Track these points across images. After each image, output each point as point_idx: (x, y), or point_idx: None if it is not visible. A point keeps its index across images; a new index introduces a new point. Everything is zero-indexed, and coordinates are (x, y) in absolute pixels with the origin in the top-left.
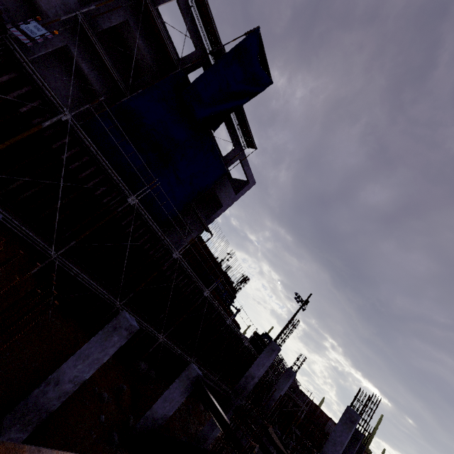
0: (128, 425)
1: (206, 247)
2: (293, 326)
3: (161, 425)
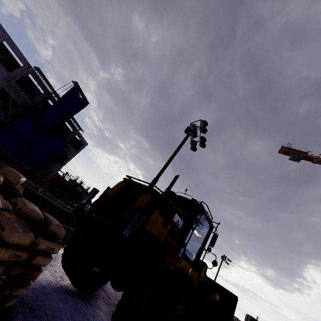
0: None
1: (62, 177)
2: None
3: None
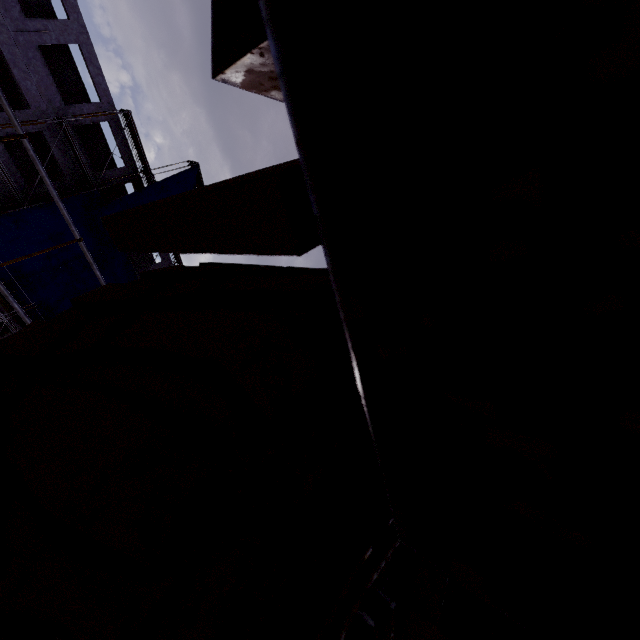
0: None
1: None
2: None
3: None
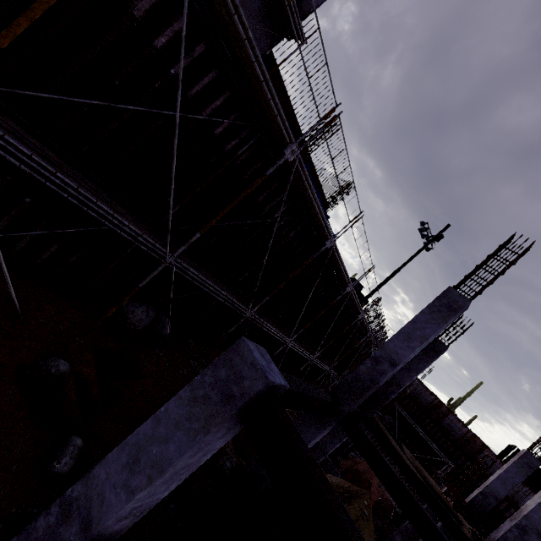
0: (57, 473)
1: (284, 93)
2: (515, 258)
3: (129, 525)
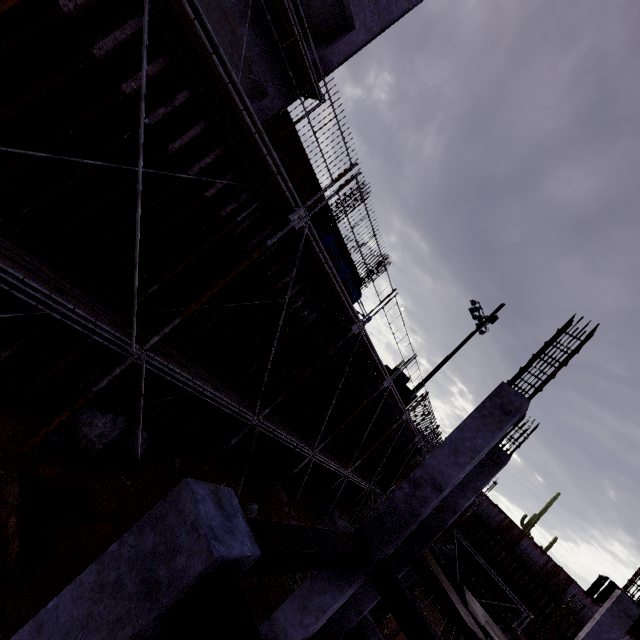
0: None
1: (304, 156)
2: (578, 345)
3: None
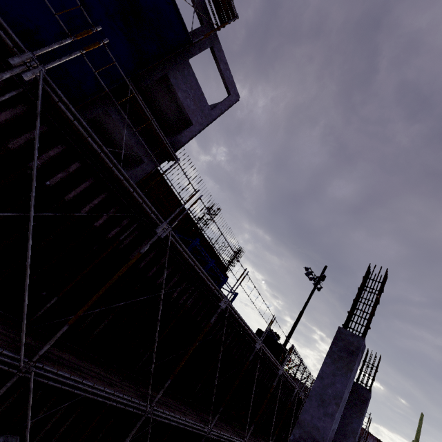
0: None
1: (172, 193)
2: (380, 286)
3: None
